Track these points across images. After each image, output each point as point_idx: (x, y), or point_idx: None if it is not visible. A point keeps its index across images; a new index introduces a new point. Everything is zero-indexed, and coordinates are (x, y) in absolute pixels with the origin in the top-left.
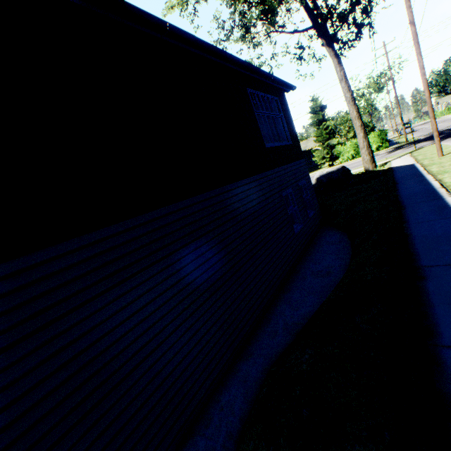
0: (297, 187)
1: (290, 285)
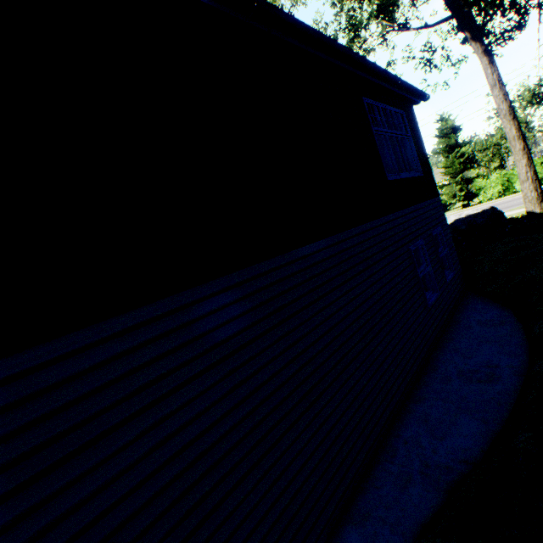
0: (429, 237)
1: (424, 389)
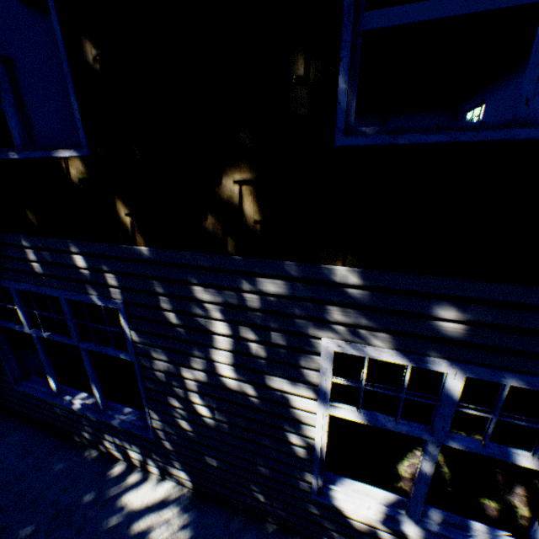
0: None
1: None
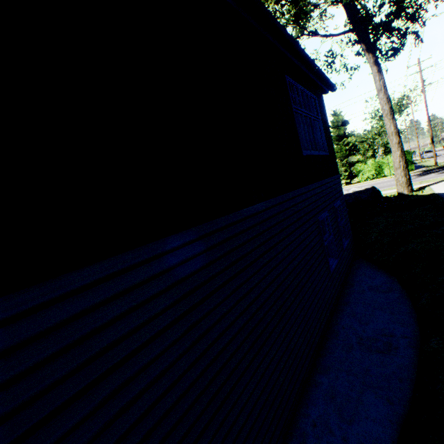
0: (332, 209)
1: (328, 358)
